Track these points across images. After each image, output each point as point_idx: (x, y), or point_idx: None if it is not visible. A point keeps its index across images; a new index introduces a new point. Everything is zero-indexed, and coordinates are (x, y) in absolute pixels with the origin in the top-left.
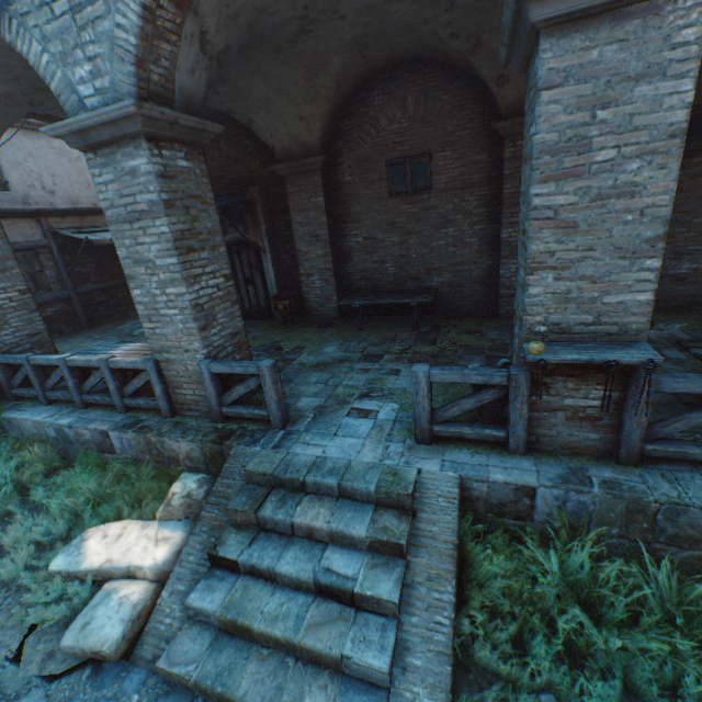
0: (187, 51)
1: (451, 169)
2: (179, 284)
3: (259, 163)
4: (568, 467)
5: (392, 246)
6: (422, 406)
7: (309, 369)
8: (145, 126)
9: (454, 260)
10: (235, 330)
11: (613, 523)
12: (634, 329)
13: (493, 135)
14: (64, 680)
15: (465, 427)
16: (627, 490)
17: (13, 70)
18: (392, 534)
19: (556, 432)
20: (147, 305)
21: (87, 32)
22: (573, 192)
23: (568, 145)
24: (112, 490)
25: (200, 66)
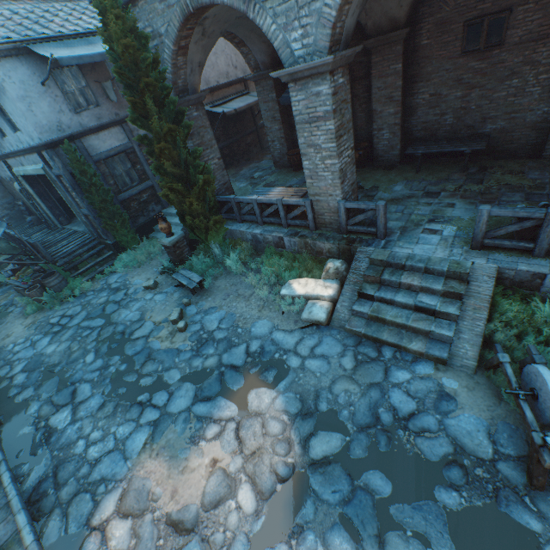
0: (354, 2)
1: (529, 22)
2: (333, 158)
3: None
4: None
5: (454, 100)
6: (480, 229)
7: (387, 203)
8: (331, 67)
9: (511, 109)
10: (352, 182)
11: None
12: None
13: None
14: (306, 329)
15: (506, 241)
16: None
17: (220, 16)
18: (456, 290)
19: None
20: (311, 170)
21: (303, 10)
22: None
23: None
24: (291, 265)
25: (357, 8)
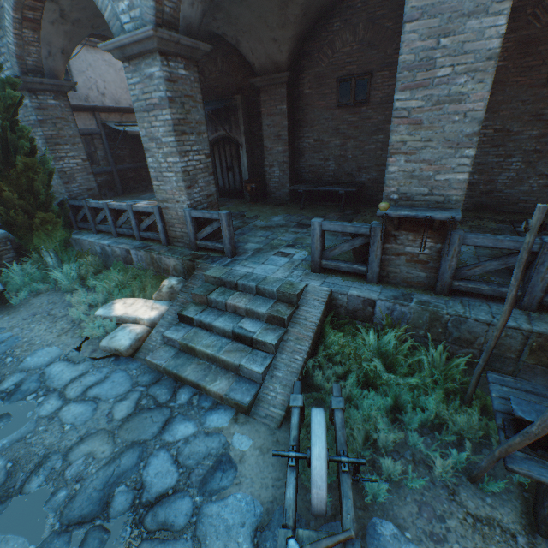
0: None
1: (386, 86)
2: (175, 156)
3: (243, 77)
4: (402, 292)
5: (334, 147)
6: (316, 246)
7: (259, 229)
8: (159, 45)
9: (380, 161)
10: (209, 193)
11: (421, 327)
12: (454, 200)
13: None
14: (101, 360)
15: (342, 263)
16: (432, 306)
17: (82, 2)
18: (280, 313)
19: (399, 270)
20: (156, 169)
21: None
22: (421, 98)
23: (420, 64)
24: (130, 283)
25: (197, 0)
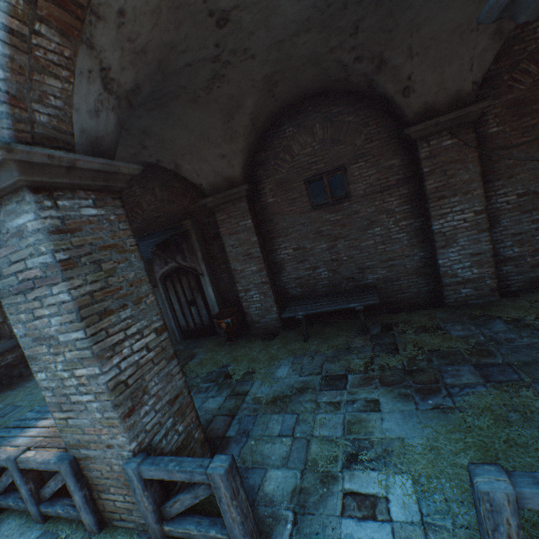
0: (85, 88)
1: (366, 176)
2: (89, 363)
3: (190, 200)
4: None
5: (321, 252)
6: None
7: (267, 408)
8: (25, 174)
9: (385, 256)
10: (174, 393)
11: None
12: None
13: (401, 141)
14: None
15: None
16: None
17: None
18: None
19: None
20: (55, 390)
21: None
22: None
23: None
24: None
25: (105, 106)
